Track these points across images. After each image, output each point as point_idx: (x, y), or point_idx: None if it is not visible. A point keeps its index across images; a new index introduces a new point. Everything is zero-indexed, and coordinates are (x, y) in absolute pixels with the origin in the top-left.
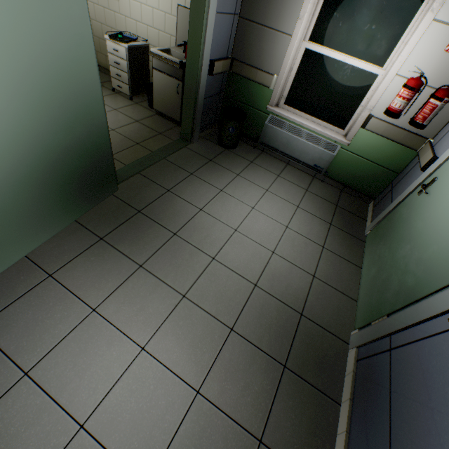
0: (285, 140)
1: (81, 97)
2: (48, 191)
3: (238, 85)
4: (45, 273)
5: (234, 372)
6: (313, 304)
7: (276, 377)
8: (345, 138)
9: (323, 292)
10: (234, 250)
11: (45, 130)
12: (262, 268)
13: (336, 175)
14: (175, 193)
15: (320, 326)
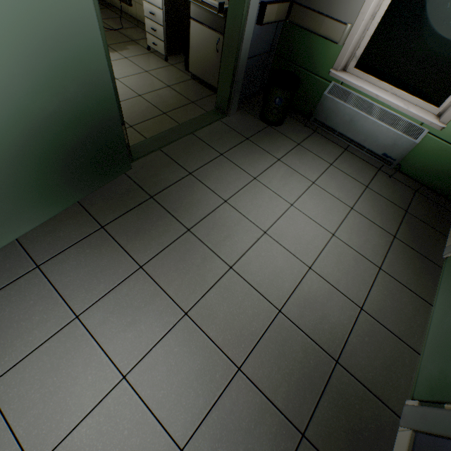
0: (348, 118)
1: (69, 41)
2: (34, 167)
3: (294, 41)
4: (33, 262)
5: (233, 430)
6: (356, 350)
7: (289, 448)
8: (438, 119)
9: (372, 333)
10: (259, 260)
11: (20, 86)
12: (292, 288)
13: (412, 169)
14: (197, 177)
15: (361, 383)
